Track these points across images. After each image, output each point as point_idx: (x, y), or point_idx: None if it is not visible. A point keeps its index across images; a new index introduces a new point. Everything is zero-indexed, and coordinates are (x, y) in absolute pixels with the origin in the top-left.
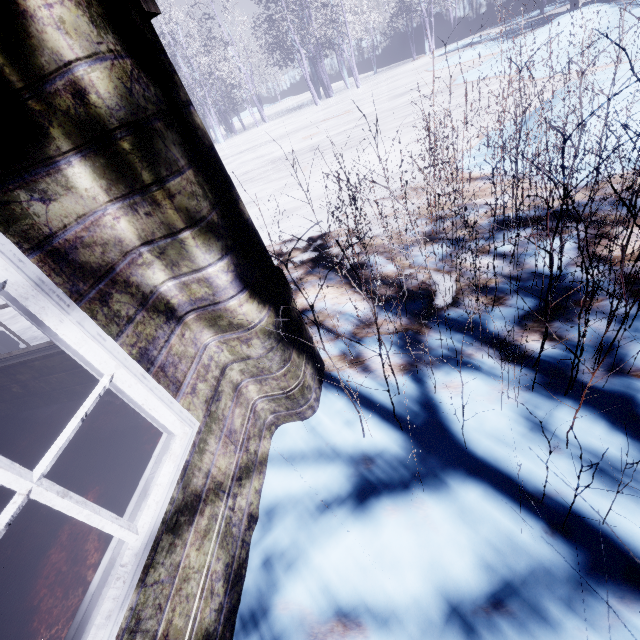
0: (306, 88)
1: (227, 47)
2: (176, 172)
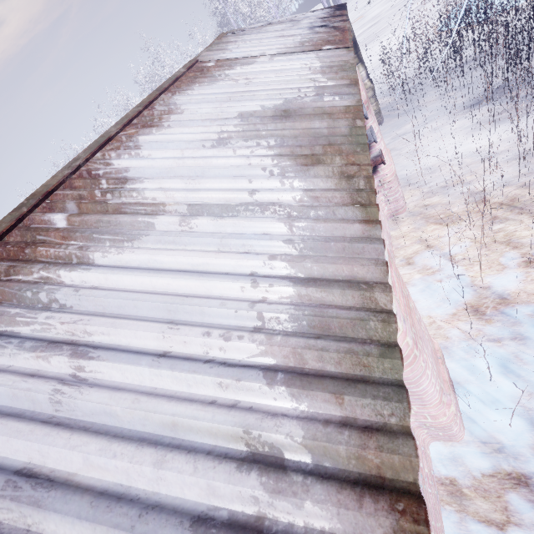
0: (311, 4)
1: None
2: (359, 50)
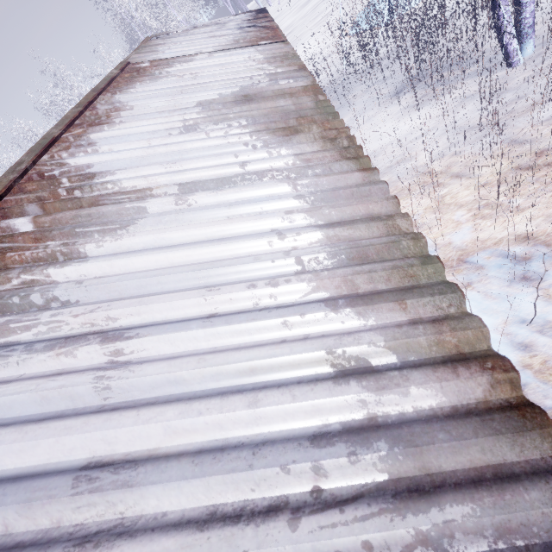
0: None
1: (168, 8)
2: None
